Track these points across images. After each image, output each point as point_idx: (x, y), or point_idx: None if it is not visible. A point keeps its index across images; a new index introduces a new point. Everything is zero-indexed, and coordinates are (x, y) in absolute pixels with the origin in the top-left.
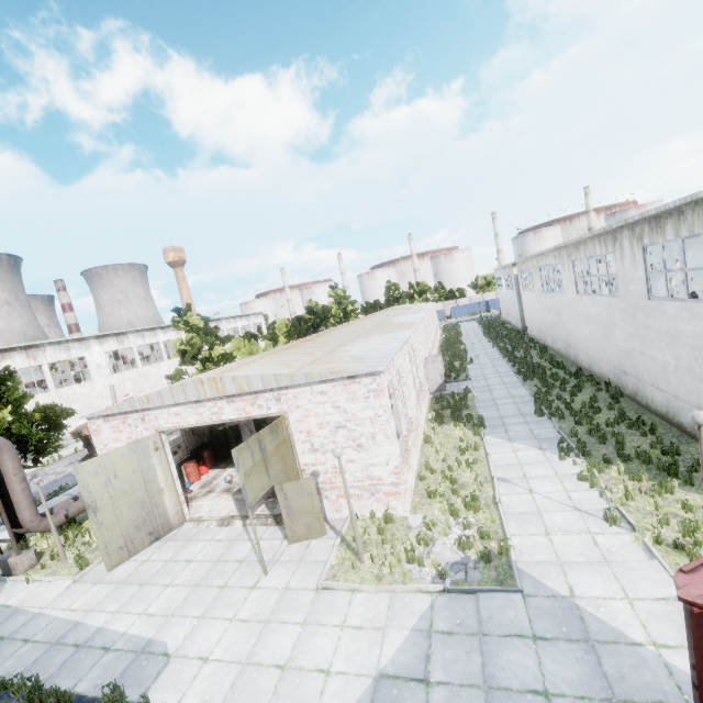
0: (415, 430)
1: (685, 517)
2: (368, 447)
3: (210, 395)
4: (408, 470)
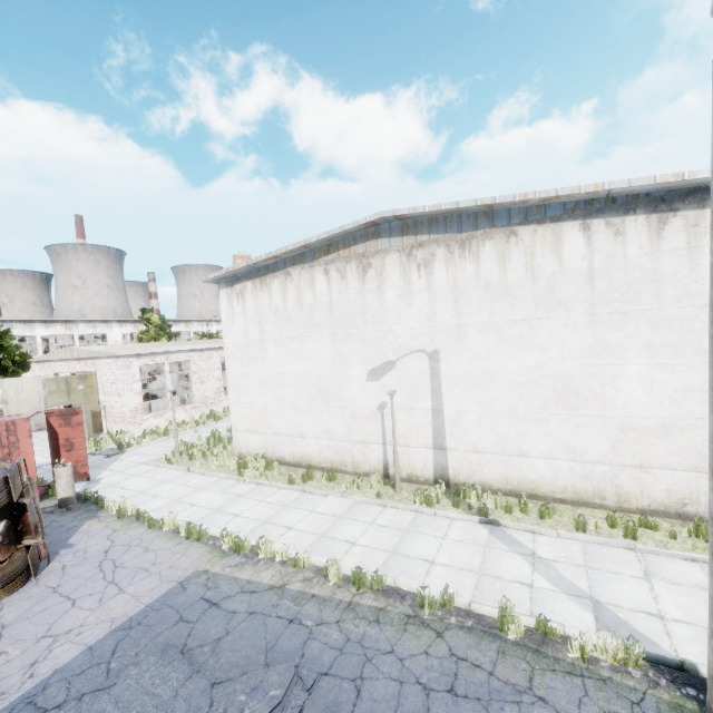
0: (200, 403)
1: (193, 443)
2: (122, 396)
3: (70, 357)
4: (154, 416)
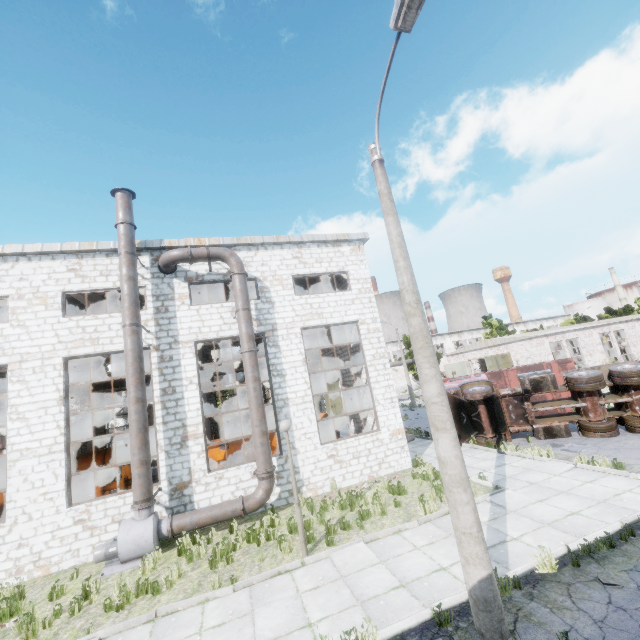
0: None
1: None
2: None
3: (483, 346)
4: None
